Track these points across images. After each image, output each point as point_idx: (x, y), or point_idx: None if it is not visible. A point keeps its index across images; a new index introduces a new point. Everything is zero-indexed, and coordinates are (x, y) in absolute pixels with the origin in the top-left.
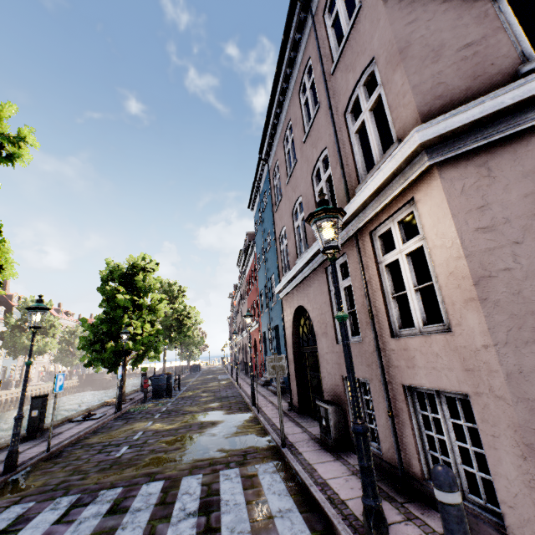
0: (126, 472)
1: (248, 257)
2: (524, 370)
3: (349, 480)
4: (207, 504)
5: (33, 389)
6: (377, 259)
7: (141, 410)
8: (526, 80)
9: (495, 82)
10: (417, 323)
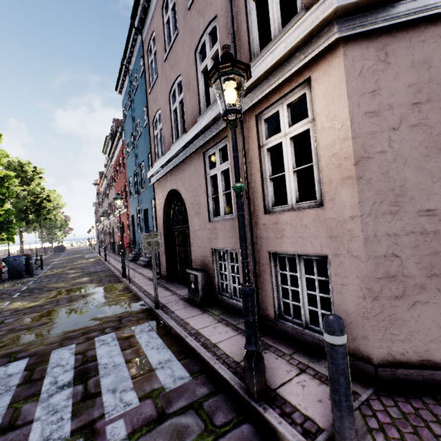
0: None
1: (116, 144)
2: (378, 235)
3: (216, 327)
4: (84, 372)
5: None
6: (260, 143)
7: None
8: None
9: None
10: (291, 201)
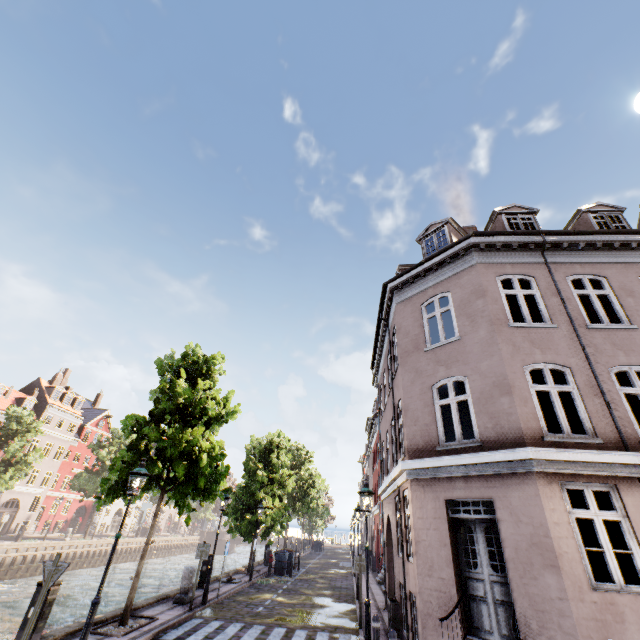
0: (265, 620)
1: (373, 431)
2: (424, 587)
3: None
4: None
5: (163, 541)
6: (405, 509)
7: (267, 584)
8: (431, 459)
9: (430, 448)
10: (411, 555)
